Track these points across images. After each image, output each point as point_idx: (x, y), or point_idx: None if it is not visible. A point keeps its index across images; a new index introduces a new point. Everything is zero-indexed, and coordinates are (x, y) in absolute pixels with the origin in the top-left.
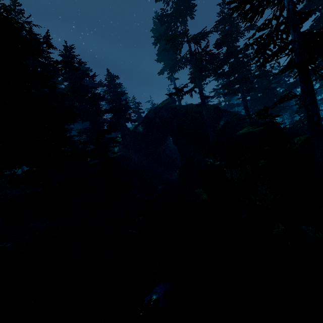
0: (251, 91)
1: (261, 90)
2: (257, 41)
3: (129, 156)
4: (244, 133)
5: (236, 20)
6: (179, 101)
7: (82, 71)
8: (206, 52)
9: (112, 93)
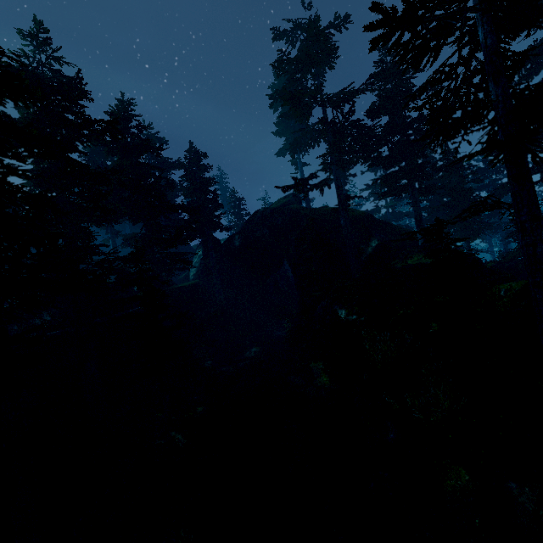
0: (428, 192)
1: (448, 191)
2: (430, 102)
3: (212, 287)
4: (409, 266)
5: (405, 75)
6: (307, 200)
7: (140, 141)
8: (352, 123)
9: (194, 180)
